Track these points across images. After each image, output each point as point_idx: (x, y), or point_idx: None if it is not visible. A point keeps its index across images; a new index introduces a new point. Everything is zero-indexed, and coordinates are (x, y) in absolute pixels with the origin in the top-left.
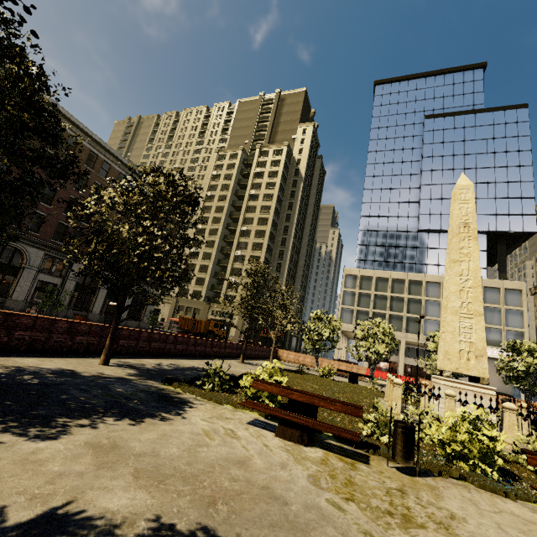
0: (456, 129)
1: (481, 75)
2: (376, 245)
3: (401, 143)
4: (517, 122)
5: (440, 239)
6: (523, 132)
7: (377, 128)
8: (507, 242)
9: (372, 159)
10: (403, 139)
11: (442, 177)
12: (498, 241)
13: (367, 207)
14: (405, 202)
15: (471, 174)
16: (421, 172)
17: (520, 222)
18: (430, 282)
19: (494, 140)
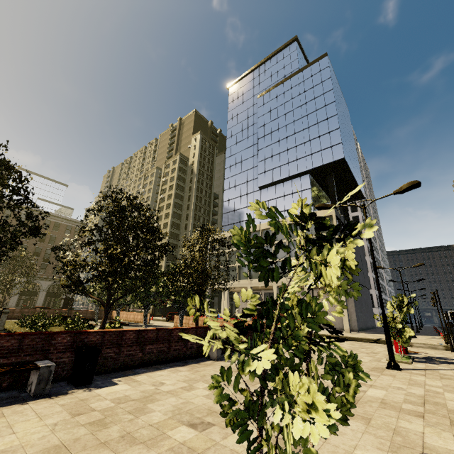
0: (278, 96)
1: (295, 47)
2: (234, 210)
3: (246, 123)
4: (320, 71)
5: (276, 190)
6: (326, 76)
7: (231, 119)
8: (336, 174)
9: (229, 143)
10: (247, 120)
11: (271, 138)
12: (327, 175)
13: (227, 182)
14: (251, 168)
15: (290, 127)
16: (257, 140)
17: (330, 154)
18: (265, 229)
19: (305, 93)
